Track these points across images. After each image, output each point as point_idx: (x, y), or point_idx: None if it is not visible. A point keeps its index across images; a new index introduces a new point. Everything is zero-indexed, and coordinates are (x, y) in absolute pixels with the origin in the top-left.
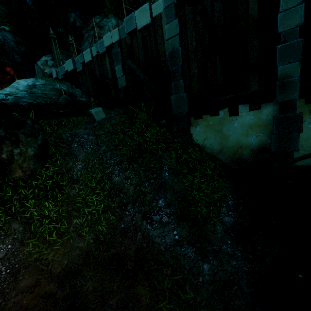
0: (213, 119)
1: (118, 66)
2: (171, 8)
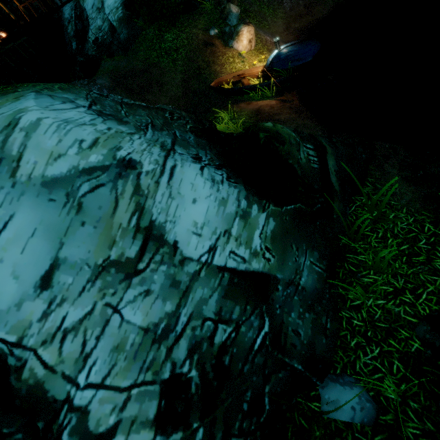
0: None
1: None
2: None
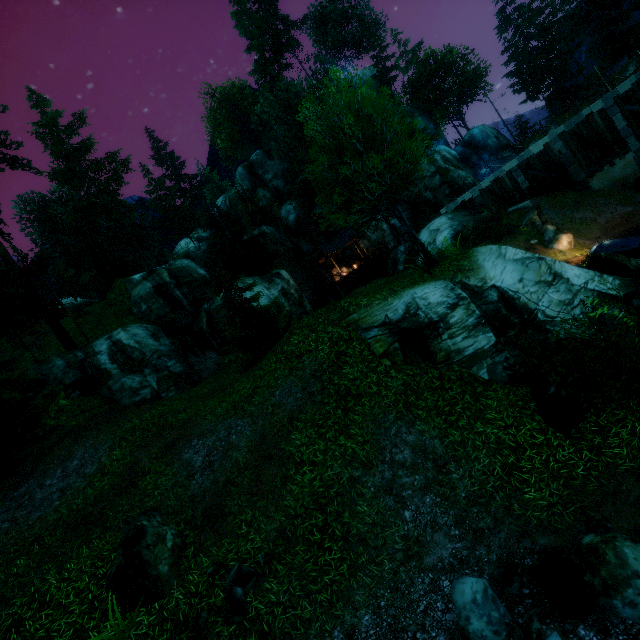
0: (601, 173)
1: (520, 177)
2: (555, 138)
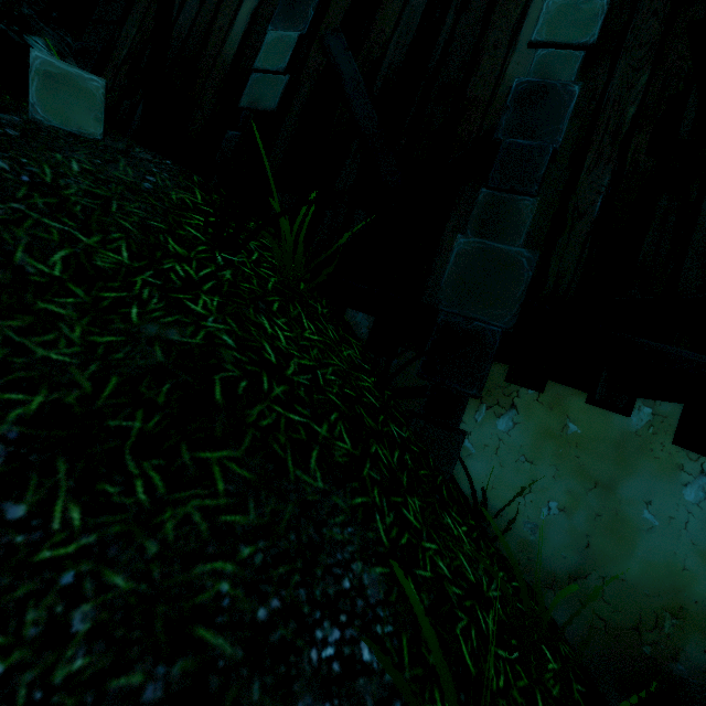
0: (592, 421)
1: (286, 33)
2: None
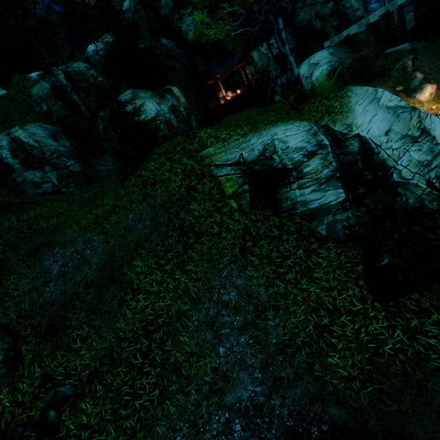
0: None
1: (409, 14)
2: None
